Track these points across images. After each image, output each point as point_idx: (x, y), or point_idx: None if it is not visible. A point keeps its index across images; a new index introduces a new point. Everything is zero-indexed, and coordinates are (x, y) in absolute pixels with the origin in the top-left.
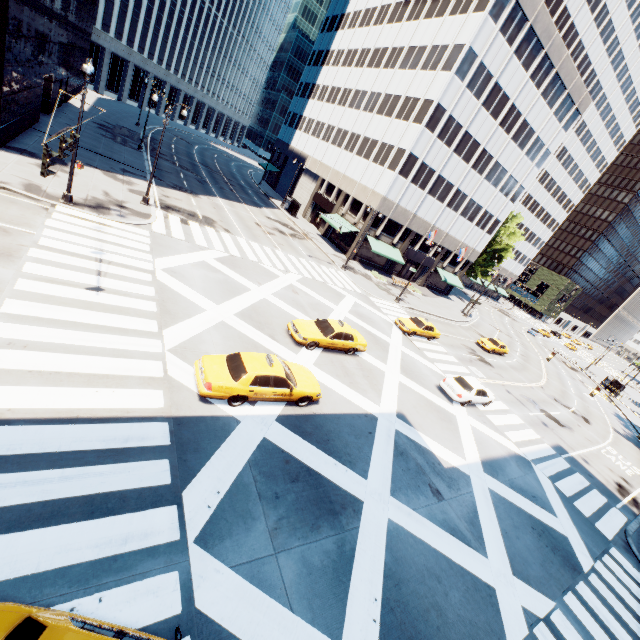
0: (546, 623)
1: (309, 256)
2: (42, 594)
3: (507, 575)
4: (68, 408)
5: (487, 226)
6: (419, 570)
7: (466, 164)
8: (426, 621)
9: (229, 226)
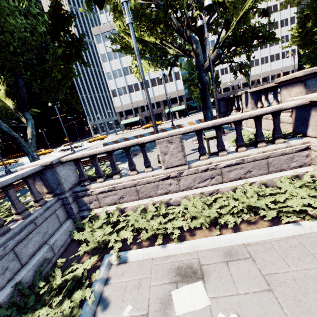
0: None
1: None
2: None
3: None
4: None
5: (173, 78)
6: None
7: None
8: None
9: None
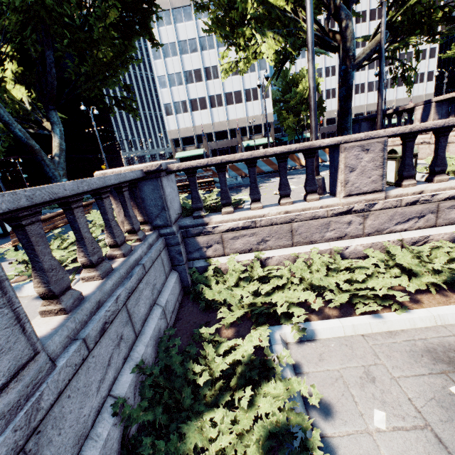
0: None
1: None
2: None
3: None
4: None
5: (259, 96)
6: None
7: (202, 83)
8: None
9: None
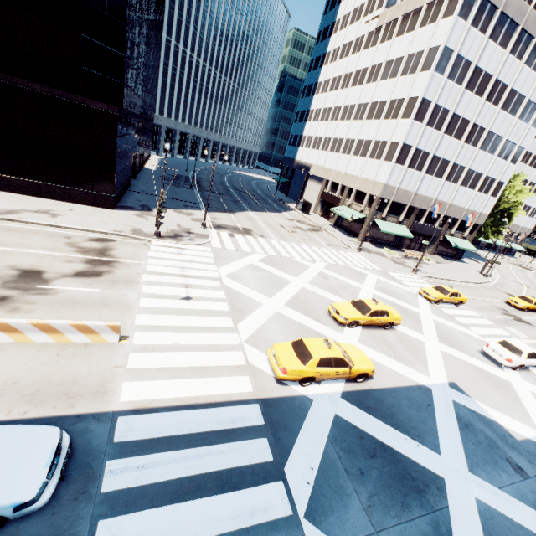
0: None
1: (327, 245)
2: None
3: None
4: (189, 396)
5: (490, 189)
6: None
7: (458, 140)
8: None
9: (262, 232)
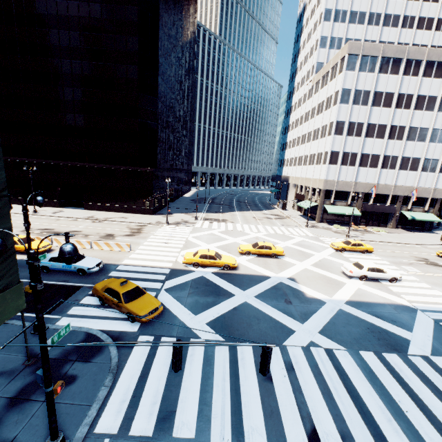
0: (326, 350)
1: (281, 225)
2: None
3: (312, 331)
4: (145, 265)
5: (436, 168)
6: (249, 315)
7: (382, 139)
8: (239, 324)
9: (234, 220)
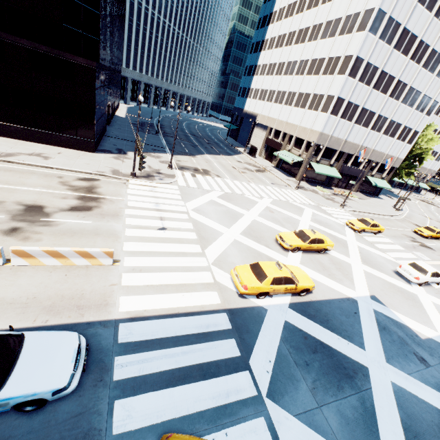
0: None
1: (272, 183)
2: (195, 428)
3: None
4: (172, 307)
5: (407, 138)
6: (429, 425)
7: (384, 95)
8: None
9: (218, 172)
